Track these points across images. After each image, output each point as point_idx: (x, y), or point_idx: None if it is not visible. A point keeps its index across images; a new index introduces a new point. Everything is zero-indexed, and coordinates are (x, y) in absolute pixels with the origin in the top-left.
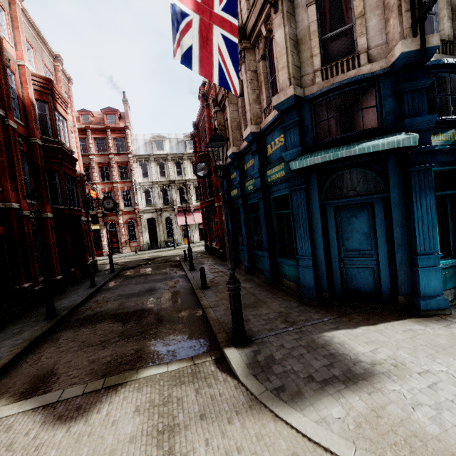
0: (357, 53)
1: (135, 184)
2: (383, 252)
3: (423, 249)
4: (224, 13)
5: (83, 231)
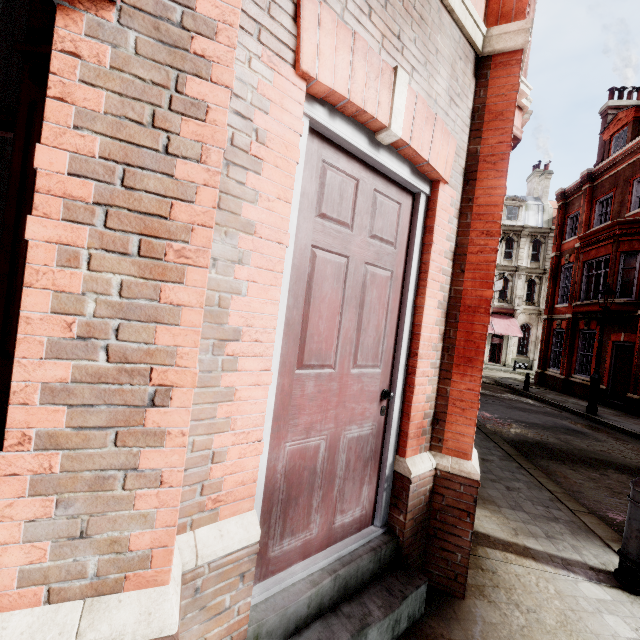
0: None
1: None
2: None
3: None
4: None
5: None
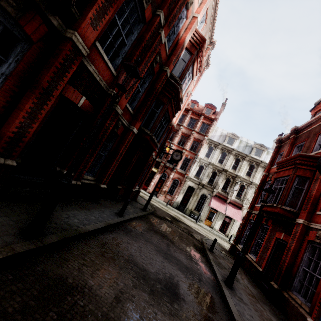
0: None
1: (196, 157)
2: None
3: None
4: None
5: (147, 164)
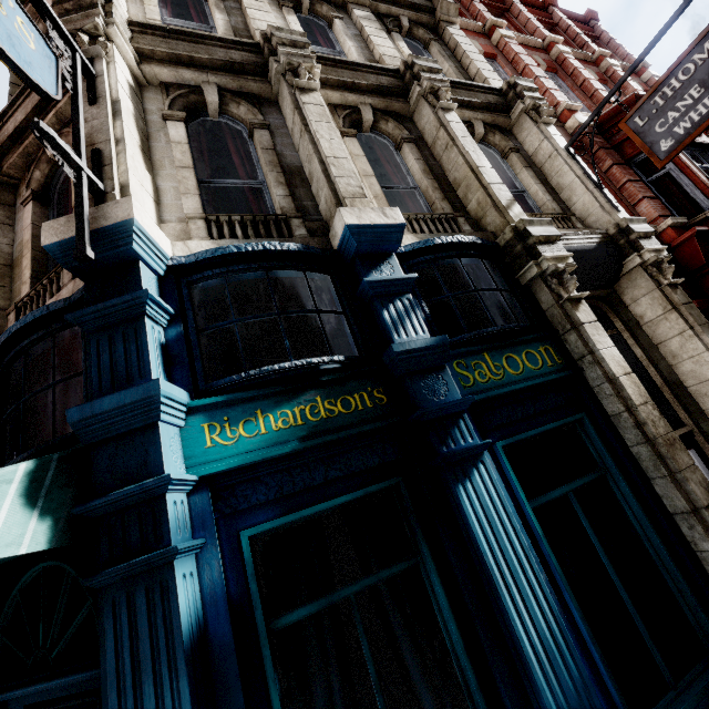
0: (59, 265)
1: None
2: None
3: None
4: None
5: None
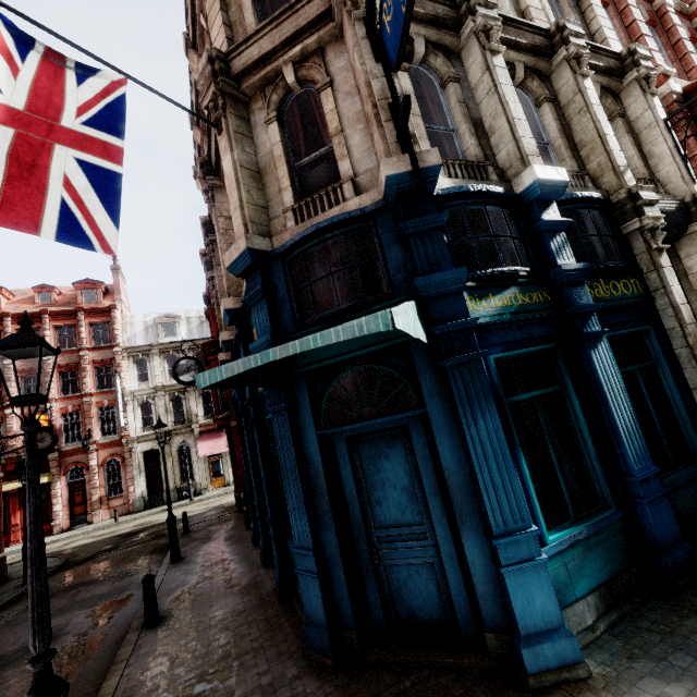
0: (338, 183)
1: (123, 395)
2: (443, 528)
3: (502, 521)
4: (88, 129)
5: None
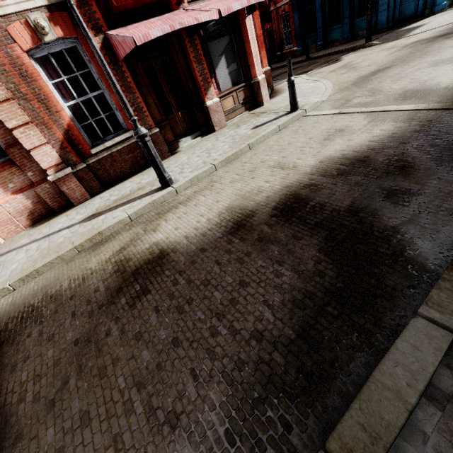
0: None
1: None
2: None
3: None
4: None
5: None
